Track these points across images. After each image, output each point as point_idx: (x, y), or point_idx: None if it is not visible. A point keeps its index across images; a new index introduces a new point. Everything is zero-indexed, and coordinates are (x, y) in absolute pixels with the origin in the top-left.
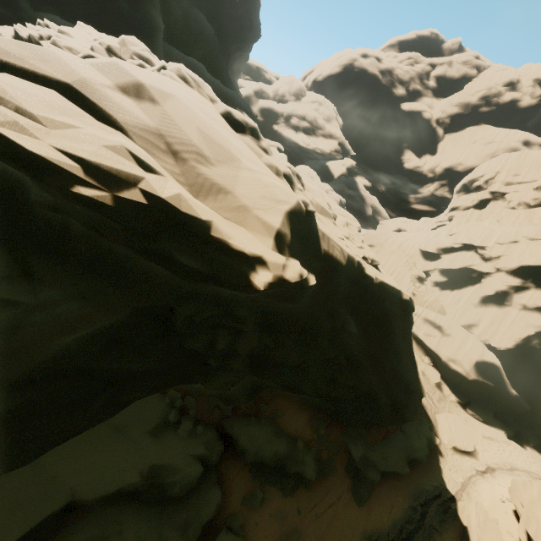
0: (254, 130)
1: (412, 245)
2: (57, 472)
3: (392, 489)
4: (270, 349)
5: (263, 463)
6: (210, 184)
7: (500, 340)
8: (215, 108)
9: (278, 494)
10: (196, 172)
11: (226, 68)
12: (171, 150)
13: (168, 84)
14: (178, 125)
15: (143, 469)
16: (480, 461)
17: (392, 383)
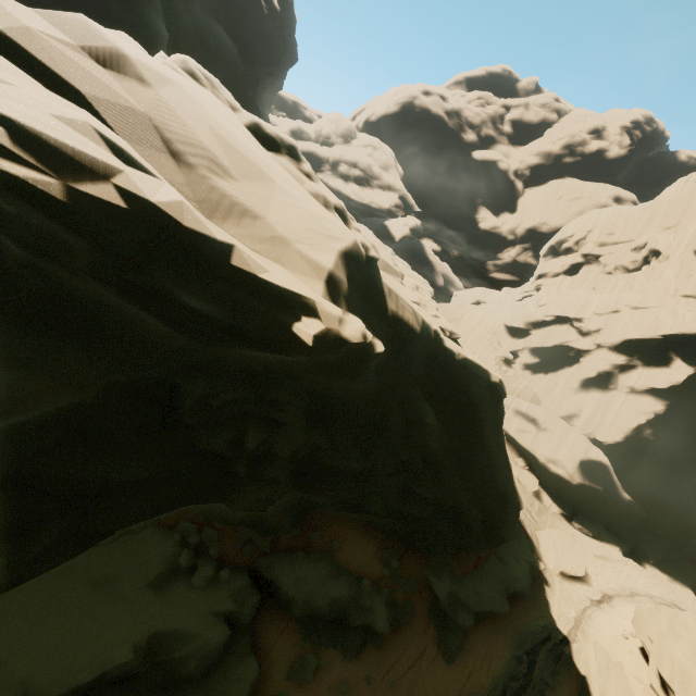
0: (292, 149)
1: (495, 320)
2: (0, 658)
3: (490, 635)
4: (322, 451)
5: (316, 616)
6: (231, 203)
7: (607, 432)
8: (237, 118)
9: (338, 657)
10: (209, 184)
11: (253, 96)
12: (169, 150)
13: (167, 69)
14: (181, 118)
15: (139, 641)
16: (594, 587)
17: (484, 492)
